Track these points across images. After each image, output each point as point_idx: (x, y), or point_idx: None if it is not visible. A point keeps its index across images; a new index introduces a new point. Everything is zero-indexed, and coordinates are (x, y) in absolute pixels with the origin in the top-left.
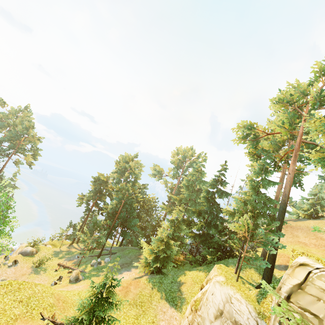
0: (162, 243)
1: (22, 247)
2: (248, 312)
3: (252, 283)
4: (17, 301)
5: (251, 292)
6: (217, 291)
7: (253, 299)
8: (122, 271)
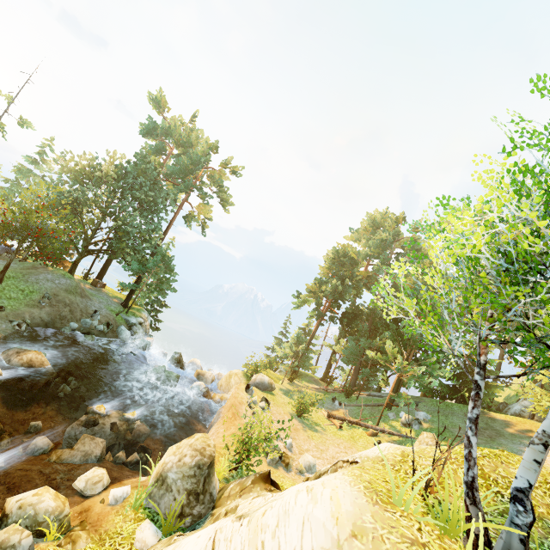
0: None
1: (237, 375)
2: None
3: None
4: None
5: None
6: None
7: None
8: (513, 446)
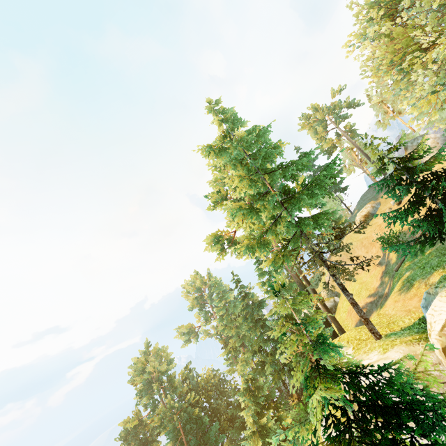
0: (256, 435)
1: None
2: None
3: None
4: None
5: None
6: None
7: None
8: None
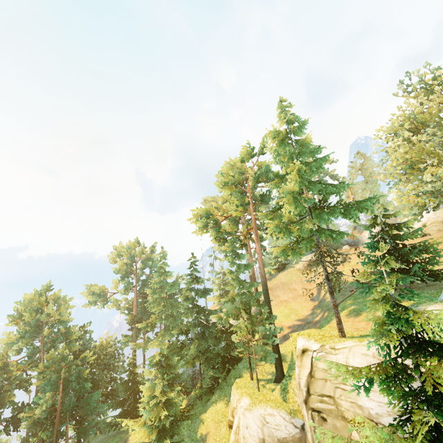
0: (160, 406)
1: None
2: (283, 419)
3: (269, 379)
4: None
5: (275, 393)
6: (250, 420)
7: (280, 401)
8: None
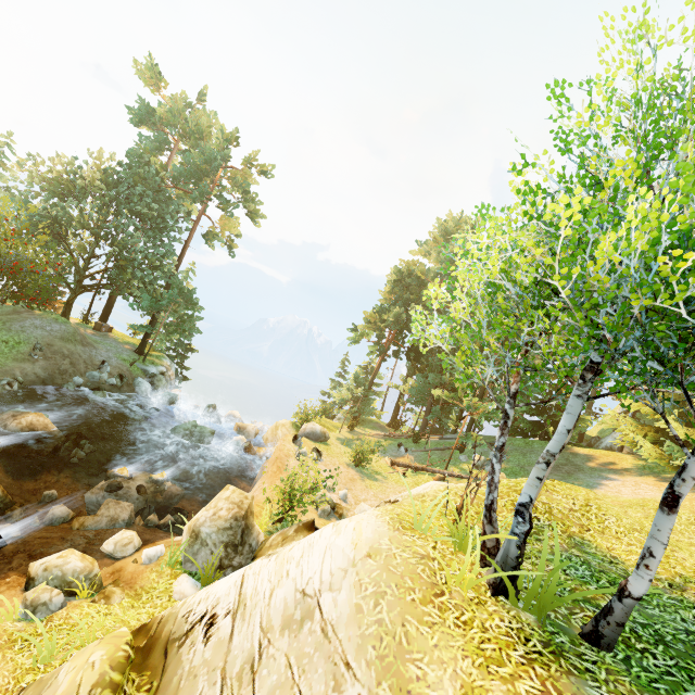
0: None
1: (284, 425)
2: None
3: None
4: (643, 532)
5: None
6: None
7: None
8: (590, 480)
